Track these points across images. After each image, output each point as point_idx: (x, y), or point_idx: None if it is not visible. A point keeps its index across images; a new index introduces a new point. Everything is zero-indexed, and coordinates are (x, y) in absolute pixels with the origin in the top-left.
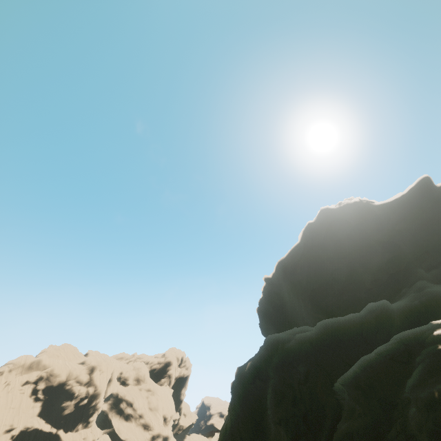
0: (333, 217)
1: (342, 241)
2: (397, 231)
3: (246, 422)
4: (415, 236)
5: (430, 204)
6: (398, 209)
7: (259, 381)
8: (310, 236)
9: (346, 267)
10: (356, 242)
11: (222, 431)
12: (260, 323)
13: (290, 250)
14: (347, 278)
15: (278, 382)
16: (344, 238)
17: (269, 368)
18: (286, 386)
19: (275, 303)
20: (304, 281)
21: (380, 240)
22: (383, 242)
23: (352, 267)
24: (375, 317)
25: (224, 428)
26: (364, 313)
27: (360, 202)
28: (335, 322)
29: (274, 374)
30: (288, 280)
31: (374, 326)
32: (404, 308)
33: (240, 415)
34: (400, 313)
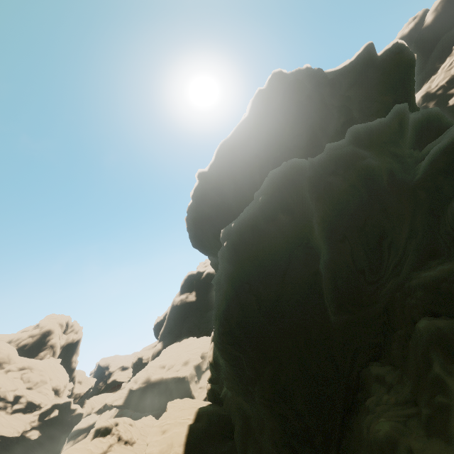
0: (286, 83)
1: (304, 102)
2: (348, 96)
3: (266, 275)
4: (360, 103)
5: (372, 72)
6: (349, 74)
7: (283, 214)
8: (262, 104)
9: (307, 132)
10: (317, 103)
11: (222, 308)
12: (192, 233)
13: (236, 126)
14: (309, 143)
15: (331, 189)
16: (305, 99)
17: (295, 195)
18: (345, 190)
19: (213, 201)
20: (261, 153)
21: (334, 106)
22: (338, 106)
23: (313, 131)
24: (400, 121)
25: (223, 304)
26: (391, 116)
27: (312, 69)
28: (366, 127)
29: (317, 187)
30: (237, 161)
31: (398, 133)
32: (412, 119)
33: (258, 269)
34: (410, 124)
